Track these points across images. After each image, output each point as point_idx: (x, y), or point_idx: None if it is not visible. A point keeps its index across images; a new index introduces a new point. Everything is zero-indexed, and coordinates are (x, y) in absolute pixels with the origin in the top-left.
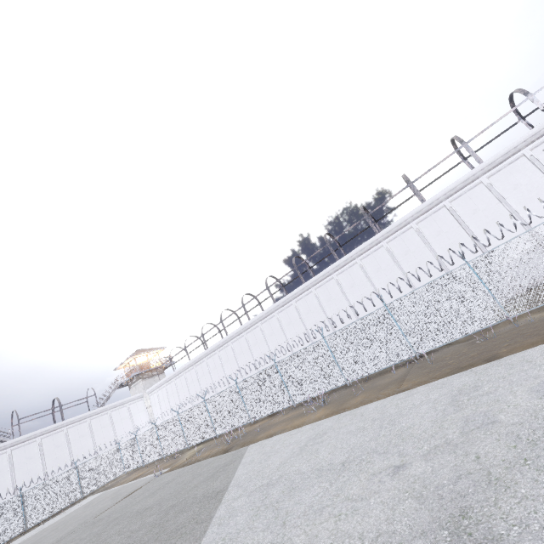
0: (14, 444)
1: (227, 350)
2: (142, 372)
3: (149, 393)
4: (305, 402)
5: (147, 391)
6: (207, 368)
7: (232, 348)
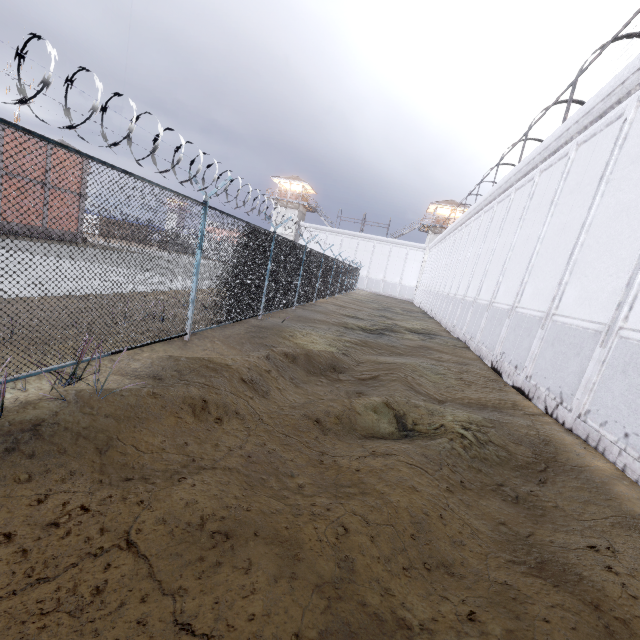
0: (330, 231)
1: (454, 238)
2: (433, 225)
3: (429, 248)
4: (327, 309)
5: (429, 246)
6: (443, 249)
7: (455, 237)
